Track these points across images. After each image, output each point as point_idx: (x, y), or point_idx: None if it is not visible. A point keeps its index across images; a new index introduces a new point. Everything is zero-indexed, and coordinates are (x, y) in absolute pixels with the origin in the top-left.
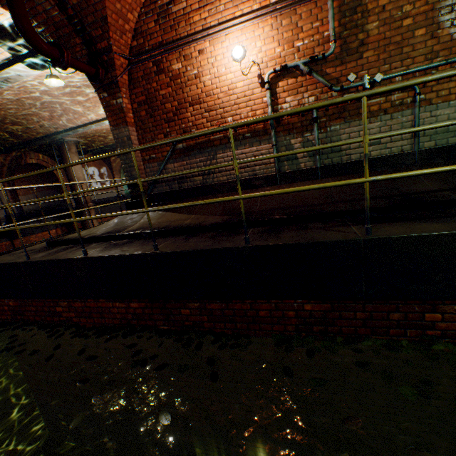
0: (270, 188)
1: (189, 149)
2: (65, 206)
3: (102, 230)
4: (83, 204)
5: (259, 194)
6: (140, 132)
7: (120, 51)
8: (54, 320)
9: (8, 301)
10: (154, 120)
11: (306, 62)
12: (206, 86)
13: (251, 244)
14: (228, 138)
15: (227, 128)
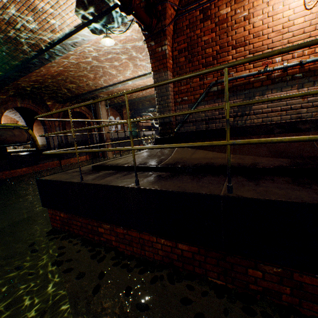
0: None
1: (223, 92)
2: (92, 141)
3: (137, 160)
4: (104, 140)
5: None
6: (175, 76)
7: (172, 1)
8: (94, 238)
9: (59, 212)
10: (192, 65)
11: None
12: (255, 27)
13: None
14: (271, 79)
15: None
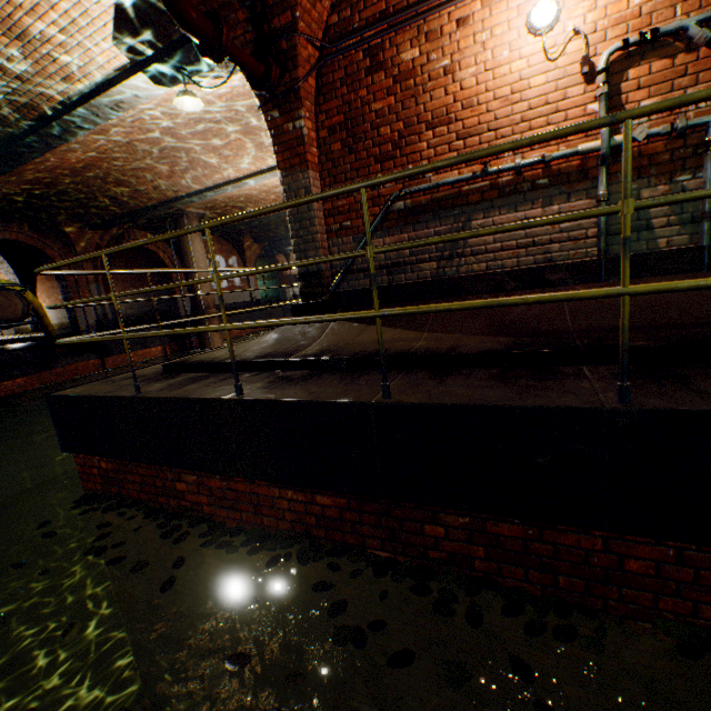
0: (585, 287)
1: (415, 212)
2: (176, 312)
3: (253, 350)
4: (202, 309)
5: (686, 283)
6: (326, 180)
7: (308, 32)
8: (170, 503)
9: (98, 461)
10: (356, 158)
11: (705, 18)
12: (466, 89)
13: (639, 405)
14: (498, 189)
15: (621, 119)
